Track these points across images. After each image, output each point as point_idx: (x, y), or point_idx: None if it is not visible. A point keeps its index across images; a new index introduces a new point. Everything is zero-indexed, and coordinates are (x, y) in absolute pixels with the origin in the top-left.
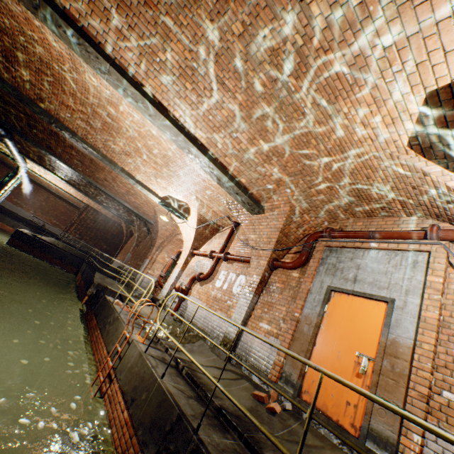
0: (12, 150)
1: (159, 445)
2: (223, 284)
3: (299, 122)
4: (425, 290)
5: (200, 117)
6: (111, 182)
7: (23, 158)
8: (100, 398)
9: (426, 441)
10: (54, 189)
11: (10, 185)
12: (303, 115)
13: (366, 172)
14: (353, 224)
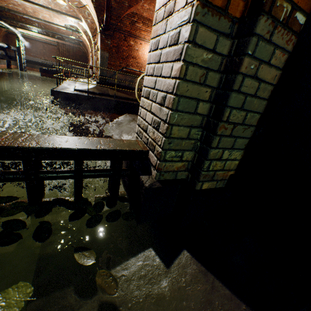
0: (6, 26)
1: None
2: None
3: None
4: None
5: None
6: (48, 26)
7: (13, 28)
8: None
9: None
10: (40, 39)
11: (22, 46)
12: None
13: None
14: None
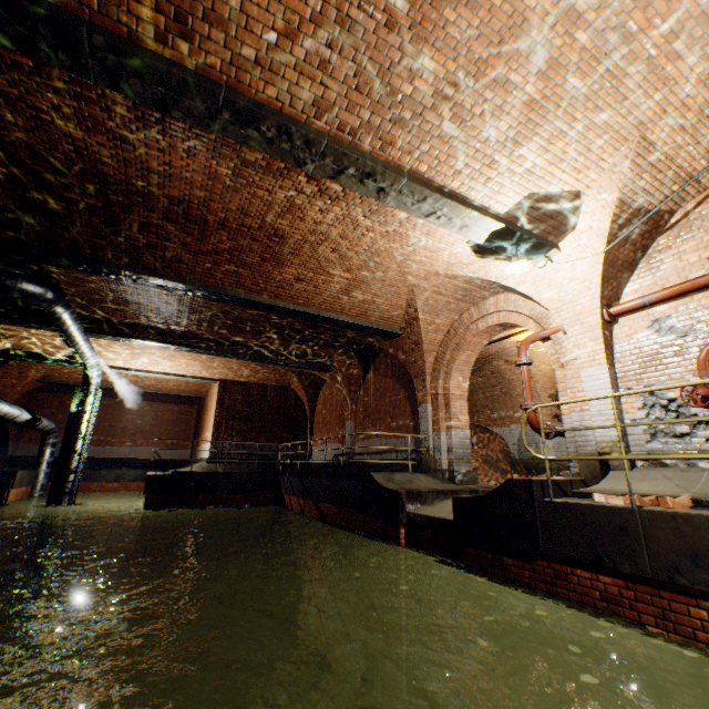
0: (73, 333)
1: None
2: None
3: None
4: None
5: None
6: (311, 279)
7: (92, 346)
8: None
9: None
10: (148, 386)
11: (90, 408)
12: None
13: None
14: None
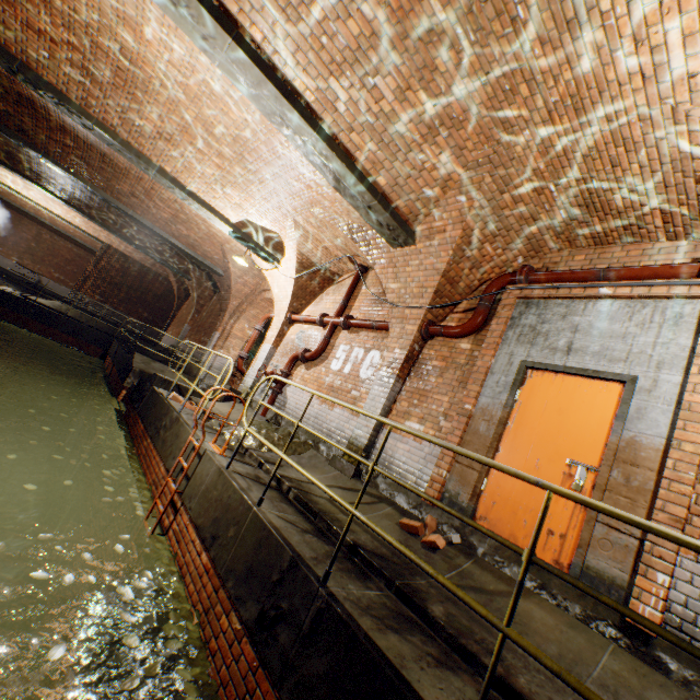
0: None
1: (263, 603)
2: (344, 365)
3: (503, 43)
4: (693, 361)
5: (304, 40)
6: (144, 200)
7: None
8: (161, 536)
9: (675, 582)
10: (46, 217)
11: None
12: (512, 26)
13: (614, 154)
14: (568, 259)
